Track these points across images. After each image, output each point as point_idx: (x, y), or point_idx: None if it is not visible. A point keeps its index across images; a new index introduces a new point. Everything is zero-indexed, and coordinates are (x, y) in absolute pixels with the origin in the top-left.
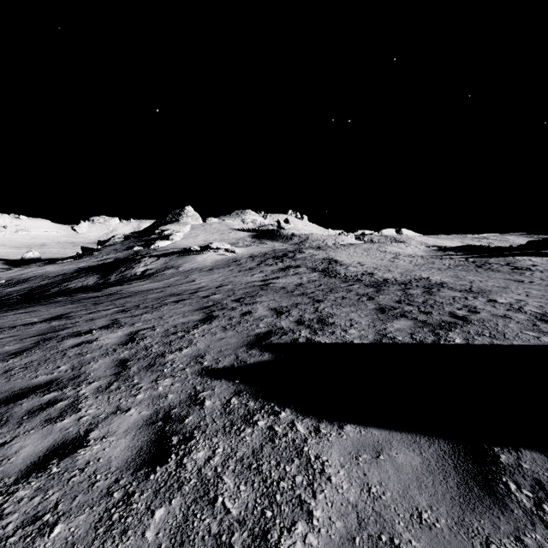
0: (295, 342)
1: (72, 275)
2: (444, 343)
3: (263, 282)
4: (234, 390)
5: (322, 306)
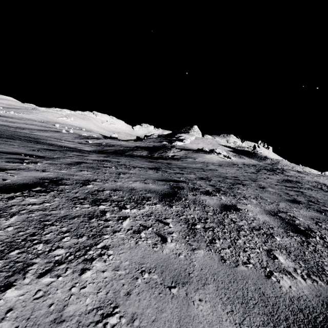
0: None
1: (134, 148)
2: None
3: (289, 187)
4: None
5: None
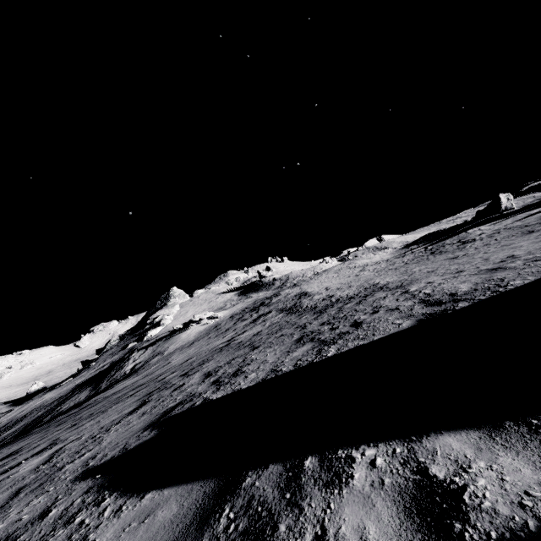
0: (191, 407)
1: (67, 396)
2: (316, 361)
3: (227, 342)
4: (89, 487)
5: (252, 354)
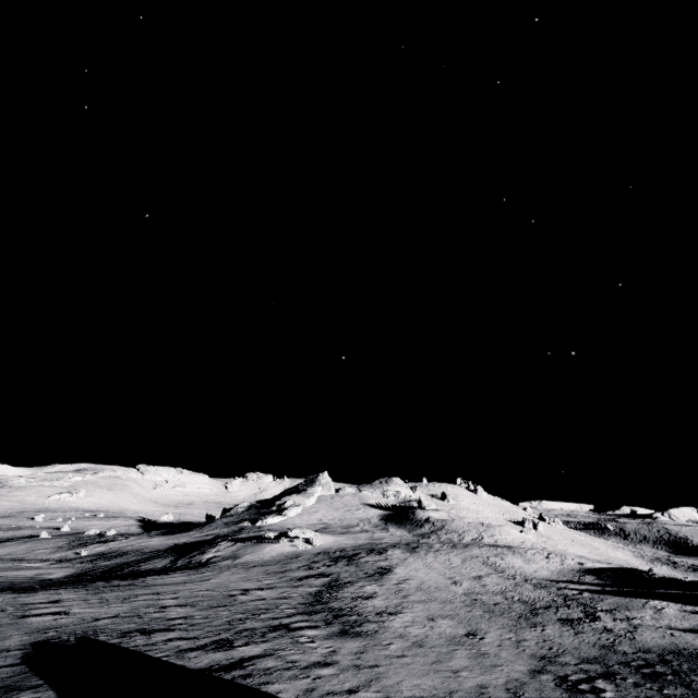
0: (100, 639)
1: (158, 553)
2: (149, 654)
3: (244, 591)
4: (28, 650)
5: (188, 622)
